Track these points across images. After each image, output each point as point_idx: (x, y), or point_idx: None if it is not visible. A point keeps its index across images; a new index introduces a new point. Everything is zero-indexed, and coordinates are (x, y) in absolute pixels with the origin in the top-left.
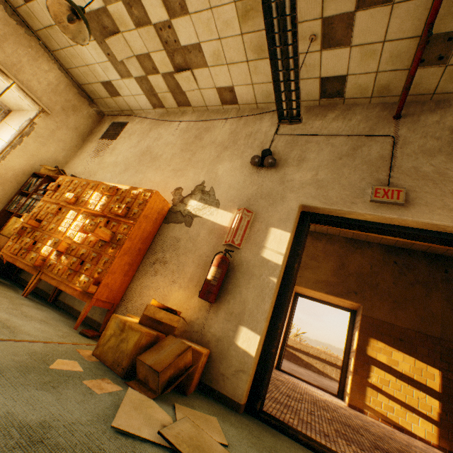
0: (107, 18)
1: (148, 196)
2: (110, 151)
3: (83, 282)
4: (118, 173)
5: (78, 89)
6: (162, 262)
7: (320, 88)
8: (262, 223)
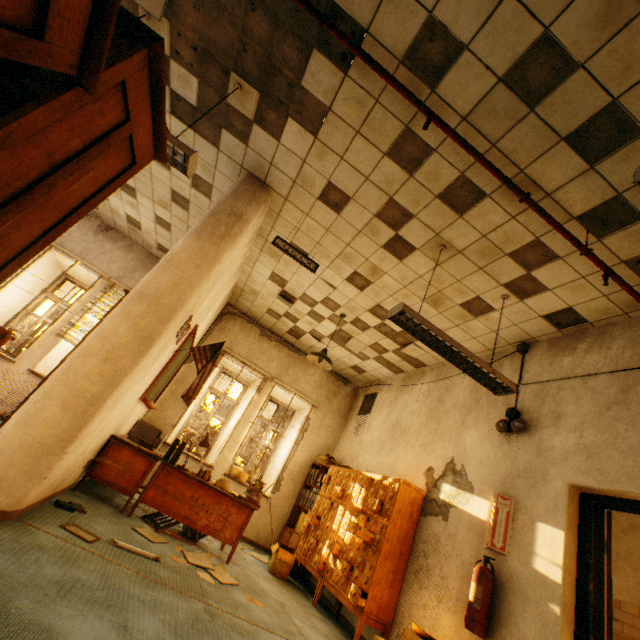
0: (342, 332)
1: (397, 487)
2: (366, 428)
3: (352, 592)
4: (375, 452)
5: (335, 376)
6: (425, 569)
7: (549, 322)
8: (524, 514)
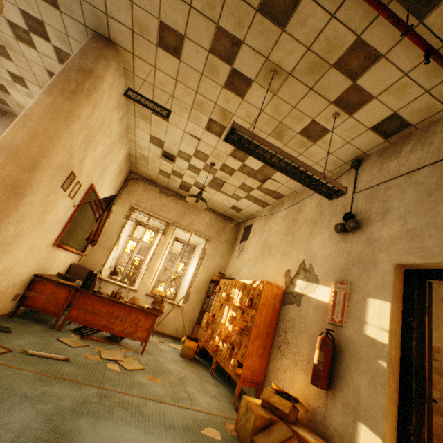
0: (217, 179)
1: (261, 287)
2: (245, 250)
3: (231, 364)
4: (251, 266)
5: (221, 217)
6: (285, 343)
7: (377, 133)
8: (358, 294)
